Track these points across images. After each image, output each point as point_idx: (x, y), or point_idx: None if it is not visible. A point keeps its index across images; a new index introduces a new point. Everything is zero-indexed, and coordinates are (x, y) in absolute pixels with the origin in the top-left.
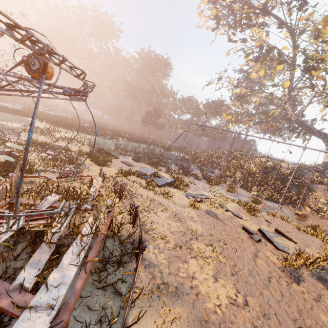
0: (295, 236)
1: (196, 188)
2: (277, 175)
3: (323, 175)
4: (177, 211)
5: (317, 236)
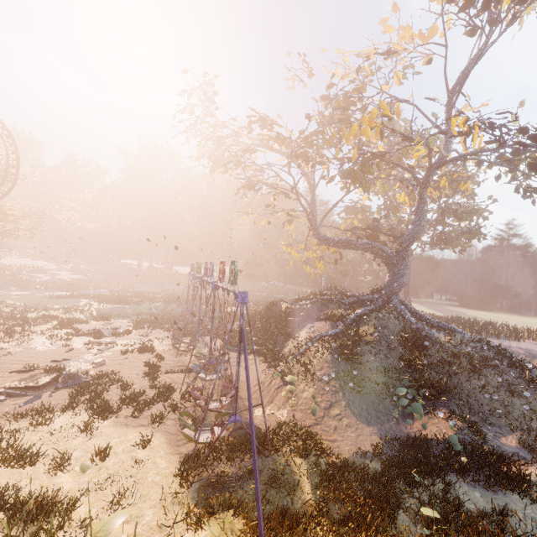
0: (118, 367)
1: (130, 338)
2: (269, 316)
3: (363, 306)
4: (33, 345)
5: (167, 373)
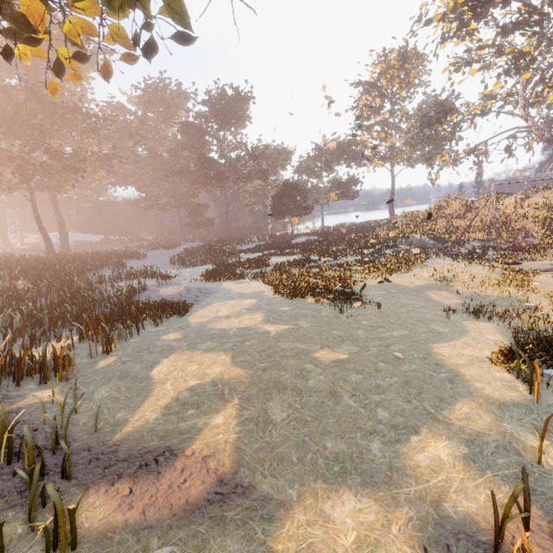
0: None
1: None
2: None
3: None
4: None
5: None
